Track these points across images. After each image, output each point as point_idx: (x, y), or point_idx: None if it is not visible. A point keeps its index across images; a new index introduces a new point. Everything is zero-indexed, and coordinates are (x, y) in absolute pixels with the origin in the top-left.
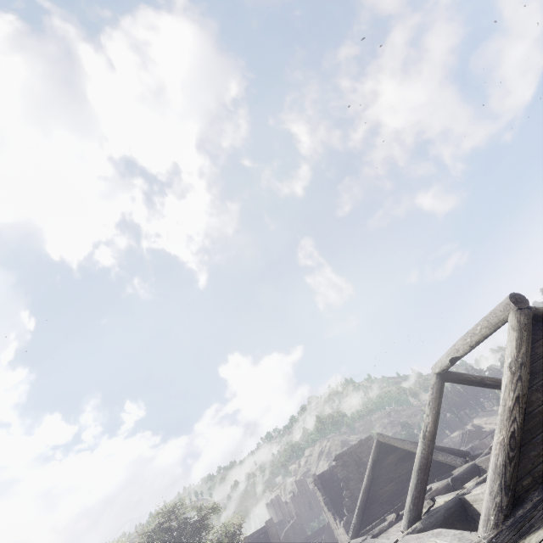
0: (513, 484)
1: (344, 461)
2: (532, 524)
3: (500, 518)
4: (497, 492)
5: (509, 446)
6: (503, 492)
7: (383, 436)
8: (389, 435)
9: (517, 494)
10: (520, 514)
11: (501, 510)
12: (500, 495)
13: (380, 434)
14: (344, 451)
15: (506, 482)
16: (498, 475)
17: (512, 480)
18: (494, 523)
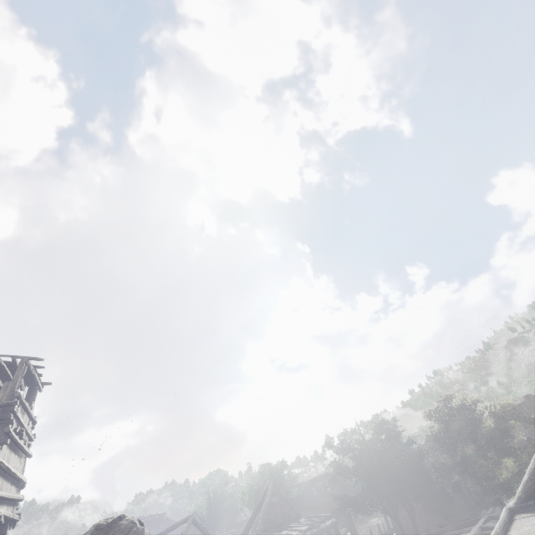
0: (530, 490)
1: None
2: (532, 509)
3: (518, 502)
4: (520, 491)
5: (531, 473)
6: (522, 492)
7: None
8: None
9: (534, 494)
10: (529, 503)
11: (519, 499)
12: (521, 493)
13: None
14: None
15: (525, 489)
16: (522, 484)
17: (529, 489)
18: (515, 502)
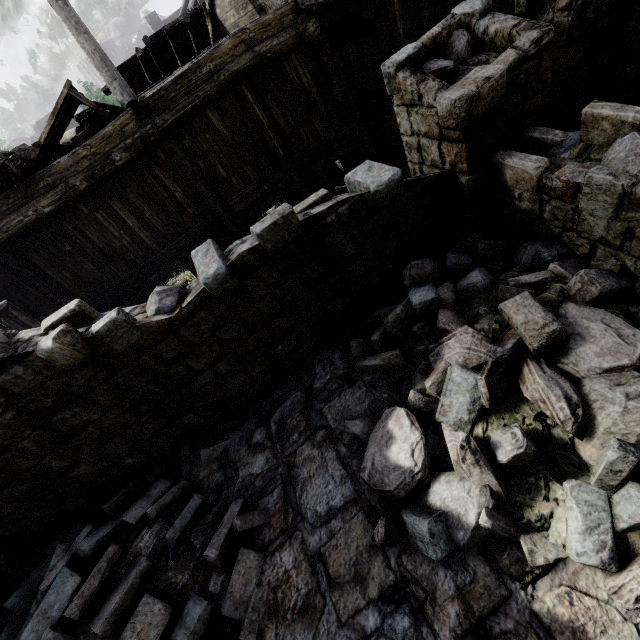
0: None
1: (43, 126)
2: None
3: None
4: None
5: None
6: None
7: (33, 139)
8: (36, 139)
9: None
10: None
11: None
12: None
13: (32, 138)
14: (41, 120)
15: None
16: None
17: None
18: None
